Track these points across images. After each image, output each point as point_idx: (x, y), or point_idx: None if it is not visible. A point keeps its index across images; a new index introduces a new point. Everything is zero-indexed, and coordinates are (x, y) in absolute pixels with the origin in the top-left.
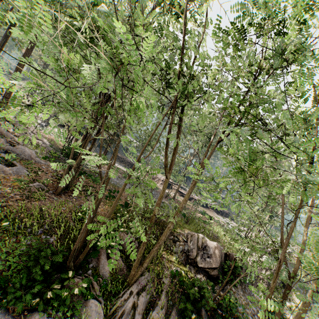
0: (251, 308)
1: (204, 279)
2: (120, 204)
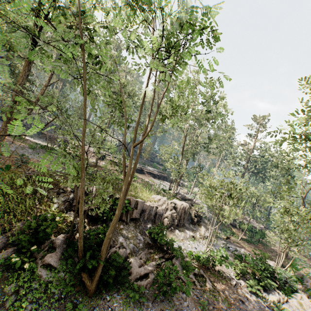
0: (139, 239)
1: (84, 221)
2: None
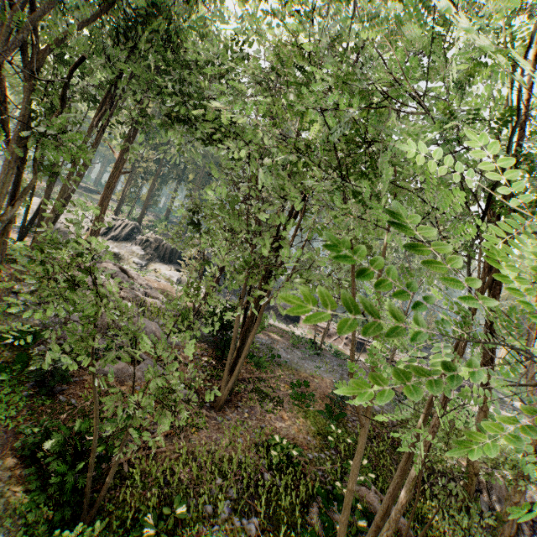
0: None
1: None
2: (320, 411)
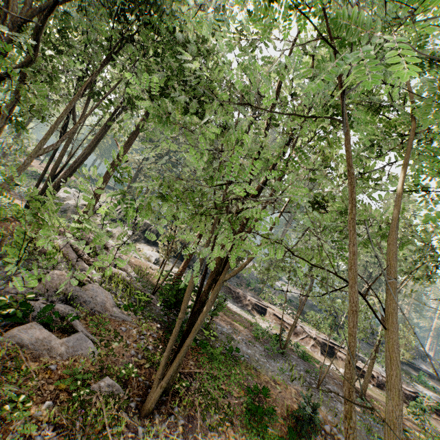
0: None
1: None
2: (281, 438)
